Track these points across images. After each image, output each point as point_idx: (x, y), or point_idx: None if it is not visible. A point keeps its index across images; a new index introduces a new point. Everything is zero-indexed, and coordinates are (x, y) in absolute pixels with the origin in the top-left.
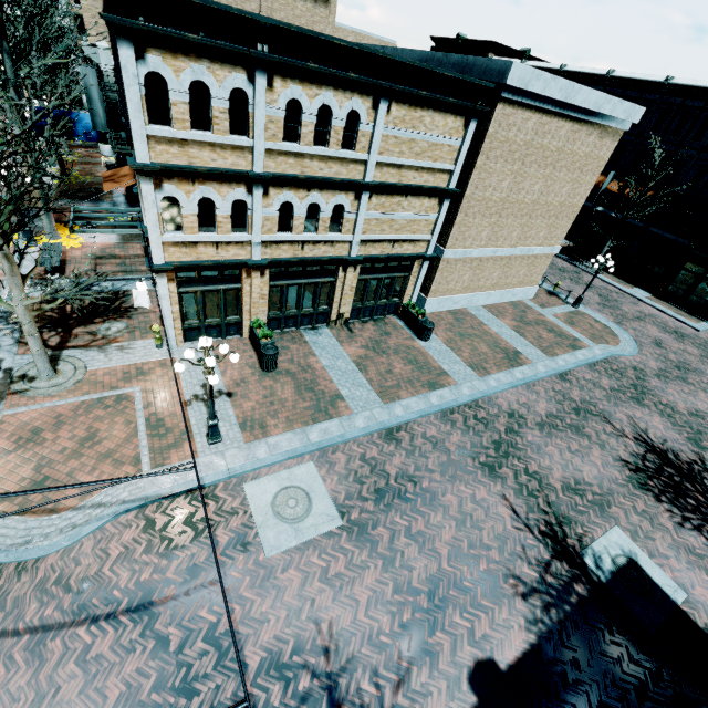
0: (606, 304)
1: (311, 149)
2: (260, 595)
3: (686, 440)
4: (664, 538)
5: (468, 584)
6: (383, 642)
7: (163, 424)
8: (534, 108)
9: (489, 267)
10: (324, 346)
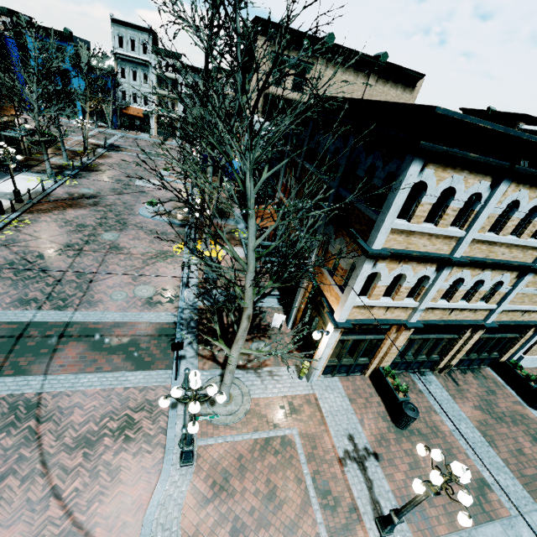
0: None
1: (506, 239)
2: None
3: None
4: None
5: None
6: None
7: (328, 489)
8: None
9: None
10: (440, 400)
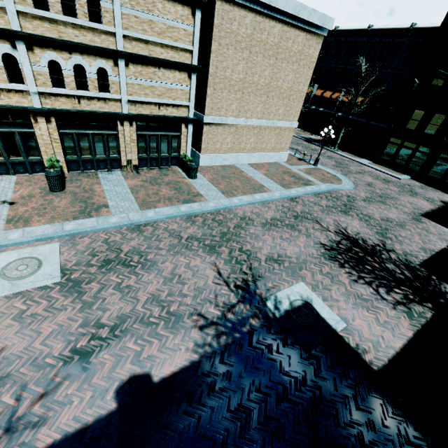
0: (339, 166)
1: (61, 17)
2: None
3: (375, 233)
4: (339, 289)
5: (153, 320)
6: (46, 363)
7: None
8: (248, 9)
9: (245, 133)
10: (111, 180)
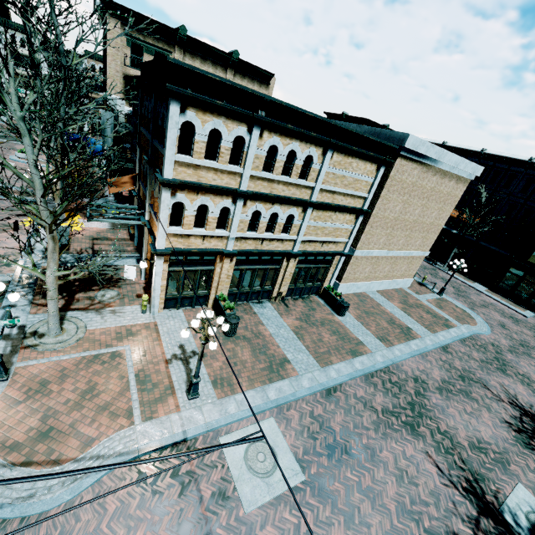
0: (459, 294)
1: (279, 177)
2: None
3: None
4: None
5: None
6: None
7: (149, 379)
8: (419, 162)
9: (383, 263)
10: (269, 317)
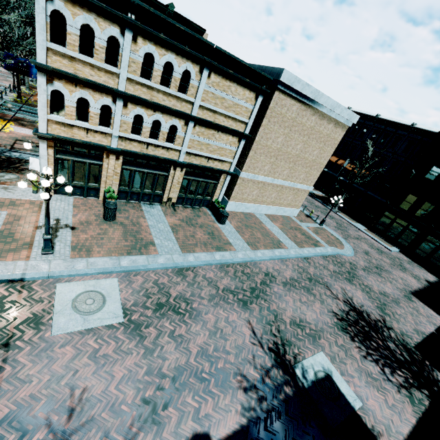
0: (340, 228)
1: (158, 86)
2: (33, 362)
3: (376, 307)
4: (352, 364)
5: (205, 376)
6: (122, 410)
7: (12, 236)
8: (297, 100)
9: (269, 189)
10: (153, 214)
